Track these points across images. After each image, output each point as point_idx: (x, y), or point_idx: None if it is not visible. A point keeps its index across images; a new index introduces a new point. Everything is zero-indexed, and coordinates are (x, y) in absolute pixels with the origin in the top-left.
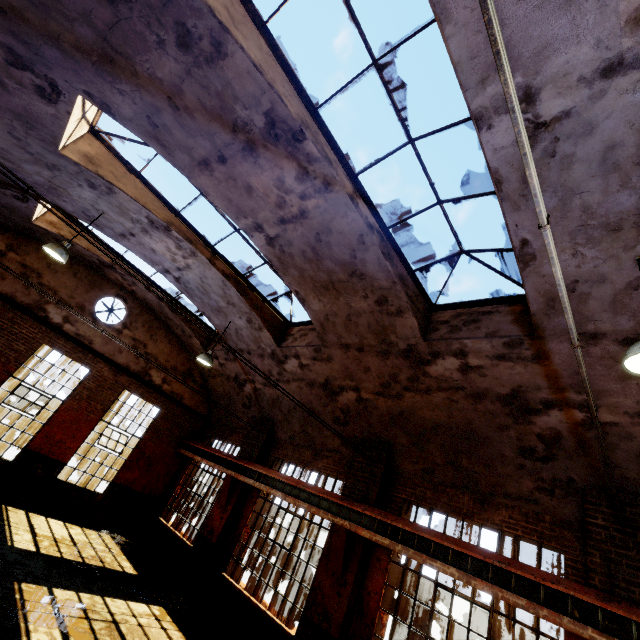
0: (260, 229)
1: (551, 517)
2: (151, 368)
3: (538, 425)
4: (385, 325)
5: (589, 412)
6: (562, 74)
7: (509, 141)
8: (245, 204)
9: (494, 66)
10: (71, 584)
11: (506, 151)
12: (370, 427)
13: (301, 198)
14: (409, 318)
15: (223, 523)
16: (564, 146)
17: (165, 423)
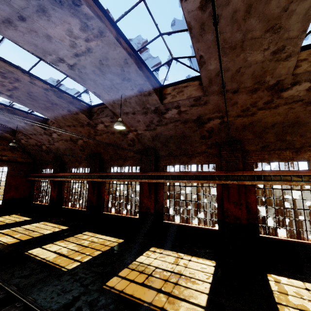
0: (1, 93)
1: (138, 159)
2: None
3: (129, 137)
4: (76, 118)
5: (136, 132)
6: (65, 55)
7: (67, 69)
8: None
9: (44, 53)
10: (5, 228)
11: (68, 71)
12: (91, 149)
13: (10, 83)
14: (81, 115)
15: (56, 194)
16: (82, 70)
17: (14, 171)
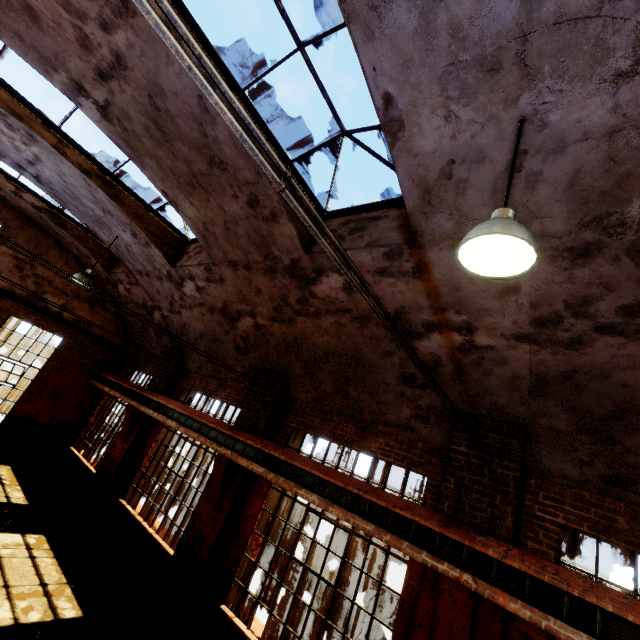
0: (83, 91)
1: (423, 444)
2: (45, 293)
3: (420, 350)
4: (264, 235)
5: (468, 335)
6: None
7: None
8: (42, 44)
9: None
10: None
11: None
12: (268, 355)
13: (104, 29)
14: (286, 224)
15: (123, 453)
16: None
17: (71, 353)
